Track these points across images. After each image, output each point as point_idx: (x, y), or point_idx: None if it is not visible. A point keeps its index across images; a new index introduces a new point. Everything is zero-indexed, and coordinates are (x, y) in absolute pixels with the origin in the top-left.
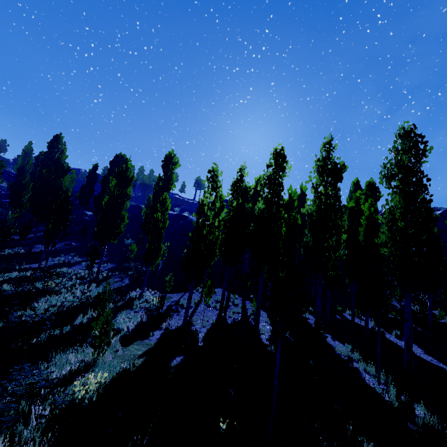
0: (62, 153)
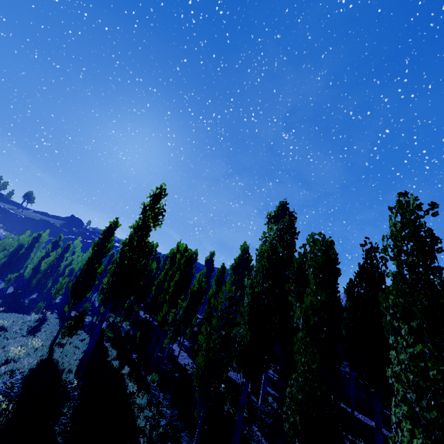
0: None
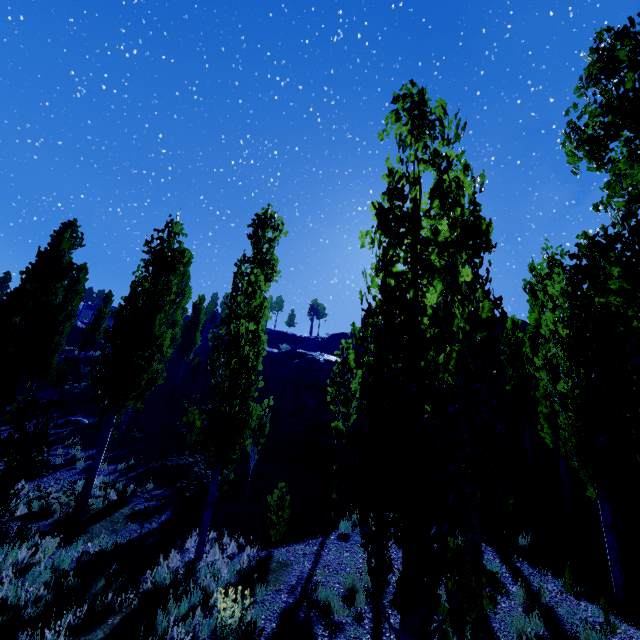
0: (60, 238)
